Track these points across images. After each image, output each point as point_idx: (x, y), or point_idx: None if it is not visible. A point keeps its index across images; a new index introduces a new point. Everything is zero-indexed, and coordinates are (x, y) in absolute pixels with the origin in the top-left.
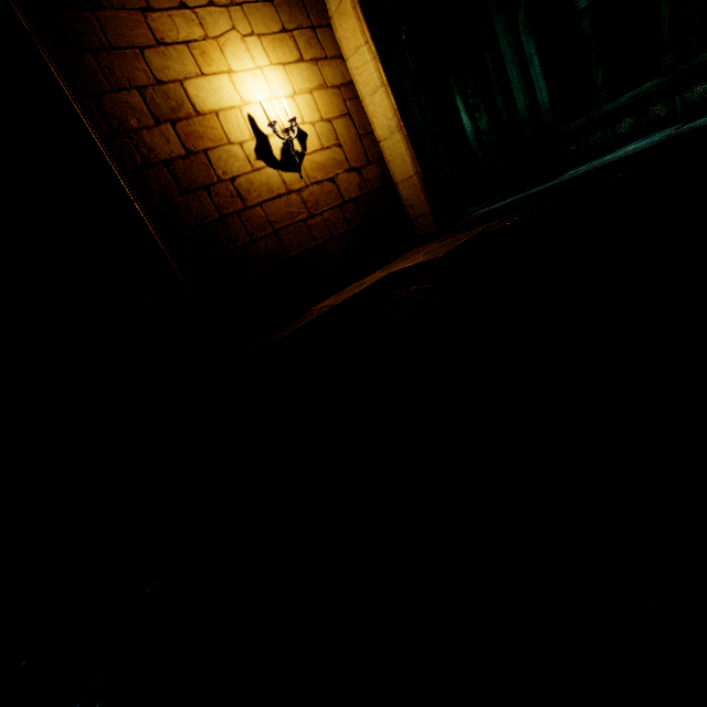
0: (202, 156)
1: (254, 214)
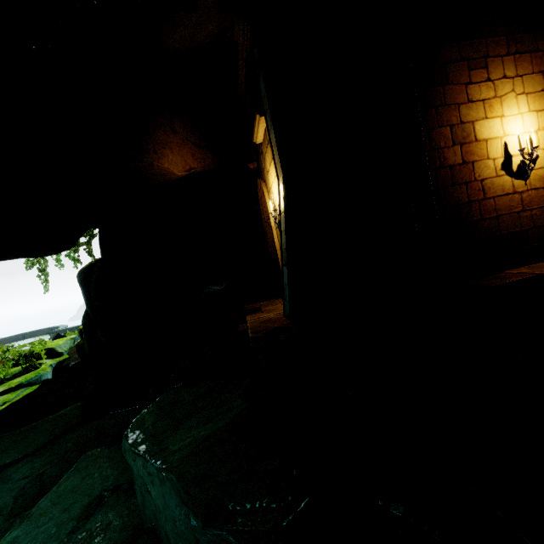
0: (470, 165)
1: (488, 203)
